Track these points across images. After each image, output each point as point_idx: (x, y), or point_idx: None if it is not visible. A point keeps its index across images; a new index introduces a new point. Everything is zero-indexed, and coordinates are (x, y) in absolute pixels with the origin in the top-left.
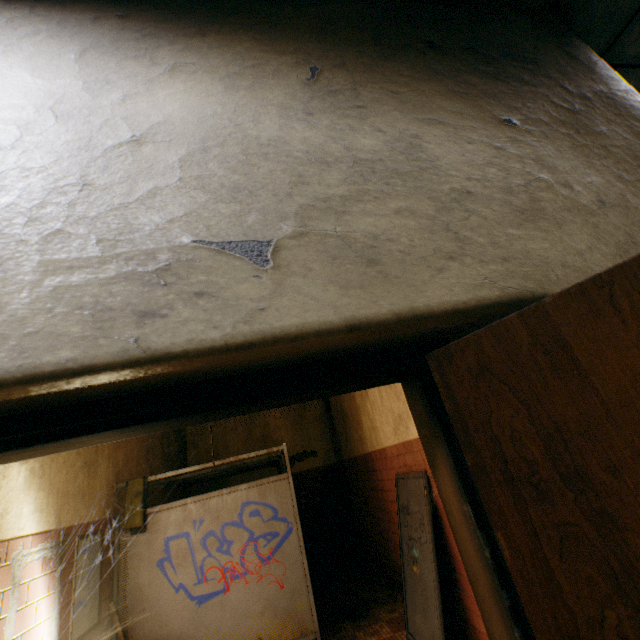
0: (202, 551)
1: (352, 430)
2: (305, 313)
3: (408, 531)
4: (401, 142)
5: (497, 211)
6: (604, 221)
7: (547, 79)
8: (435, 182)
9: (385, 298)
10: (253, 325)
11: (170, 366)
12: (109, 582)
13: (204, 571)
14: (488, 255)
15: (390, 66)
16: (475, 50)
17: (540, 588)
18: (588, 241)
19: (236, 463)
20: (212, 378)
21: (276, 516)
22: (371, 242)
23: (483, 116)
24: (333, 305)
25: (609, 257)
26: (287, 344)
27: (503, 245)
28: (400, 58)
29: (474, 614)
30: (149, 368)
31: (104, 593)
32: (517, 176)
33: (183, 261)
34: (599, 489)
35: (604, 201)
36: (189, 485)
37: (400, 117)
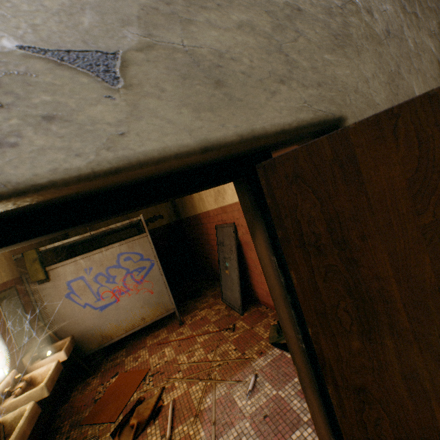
0: (96, 285)
1: (186, 201)
2: (164, 137)
3: (223, 255)
4: None
5: (319, 34)
6: (386, 51)
7: None
8: None
9: (231, 121)
10: (117, 151)
11: (39, 196)
12: (33, 312)
13: (100, 294)
14: (309, 80)
15: None
16: None
17: (310, 295)
18: (374, 70)
19: (107, 230)
20: (84, 197)
21: (142, 258)
22: (217, 61)
23: None
24: (188, 129)
25: (383, 85)
26: (151, 167)
27: (320, 70)
28: None
29: (256, 286)
30: (16, 200)
31: (32, 319)
32: None
33: (14, 75)
34: (353, 248)
35: (390, 32)
36: (74, 246)
37: None
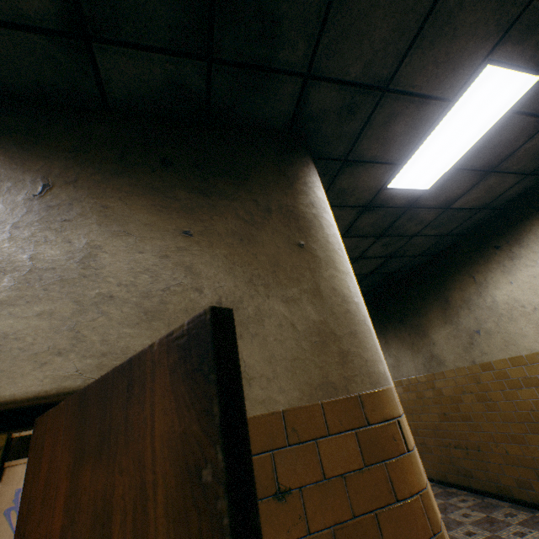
0: None
1: None
2: None
3: None
4: (81, 252)
5: (125, 312)
6: None
7: (247, 193)
8: (88, 288)
9: None
10: None
11: None
12: None
13: None
14: (92, 351)
15: (116, 182)
16: (201, 167)
17: None
18: None
19: None
20: None
21: None
22: None
23: (168, 228)
24: None
25: None
26: None
27: (110, 342)
28: (130, 175)
29: None
30: None
31: None
32: (162, 281)
33: None
34: None
35: (222, 303)
36: None
37: (95, 229)
